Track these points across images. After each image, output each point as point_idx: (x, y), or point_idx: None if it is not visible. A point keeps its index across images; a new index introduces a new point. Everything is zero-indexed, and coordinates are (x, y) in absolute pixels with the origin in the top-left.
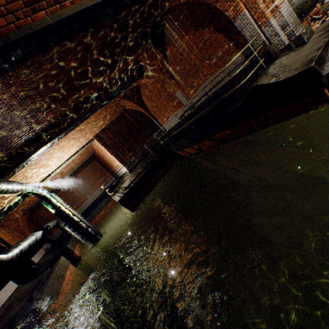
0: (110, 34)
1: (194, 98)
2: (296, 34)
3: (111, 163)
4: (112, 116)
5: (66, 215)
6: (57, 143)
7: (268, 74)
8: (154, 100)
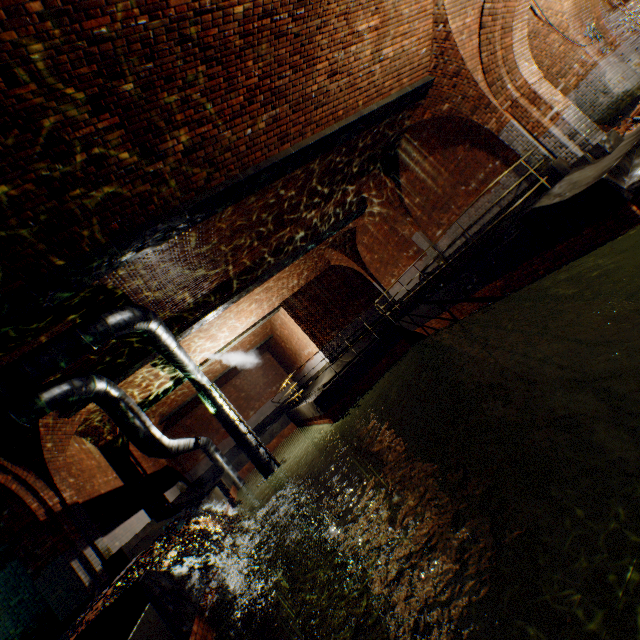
0: (334, 161)
1: (442, 243)
2: (592, 143)
3: (298, 351)
4: (310, 274)
5: (229, 419)
6: (237, 303)
7: (549, 195)
8: (376, 250)
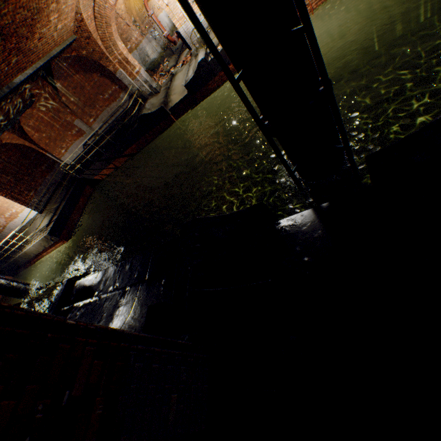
0: None
1: (95, 126)
2: (154, 87)
3: None
4: None
5: None
6: None
7: (146, 109)
8: (44, 130)
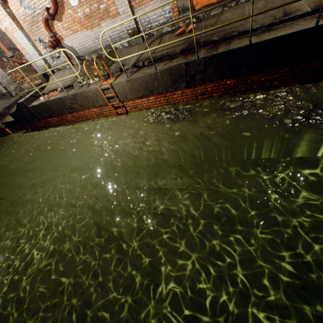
0: None
1: None
2: (9, 90)
3: None
4: None
5: None
6: None
7: None
8: None
